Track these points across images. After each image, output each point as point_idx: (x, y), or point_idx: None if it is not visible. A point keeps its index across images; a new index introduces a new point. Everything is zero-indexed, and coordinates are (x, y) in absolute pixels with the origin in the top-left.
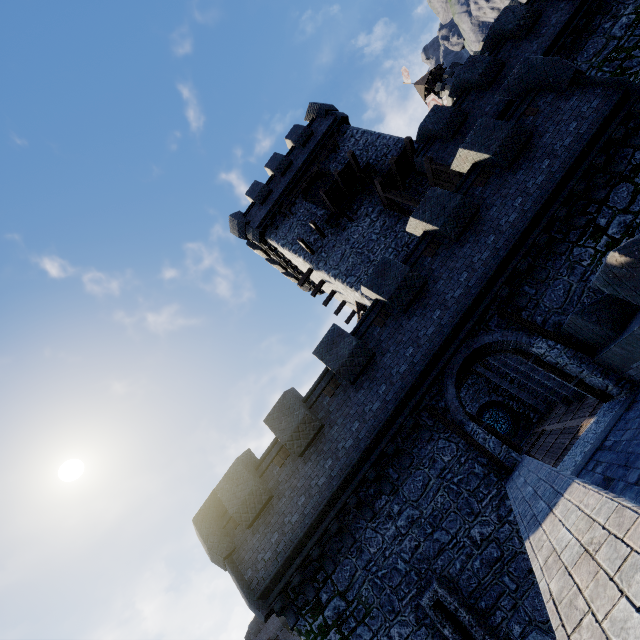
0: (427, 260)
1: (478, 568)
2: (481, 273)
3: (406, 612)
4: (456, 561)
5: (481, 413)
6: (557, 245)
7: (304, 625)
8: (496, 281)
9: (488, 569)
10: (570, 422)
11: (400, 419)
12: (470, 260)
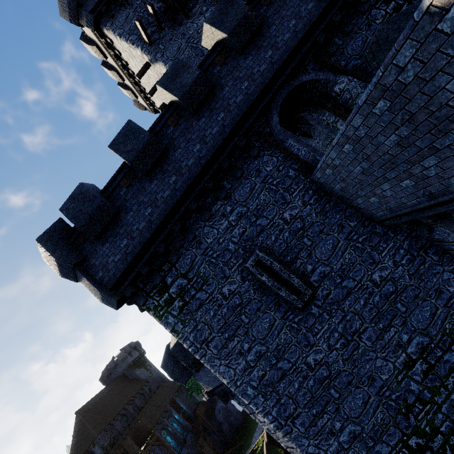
0: (263, 8)
1: (287, 237)
2: (306, 20)
3: (234, 275)
4: (272, 235)
5: None
6: (362, 5)
7: (152, 303)
8: (316, 29)
9: (294, 236)
10: None
11: (235, 139)
12: (298, 9)
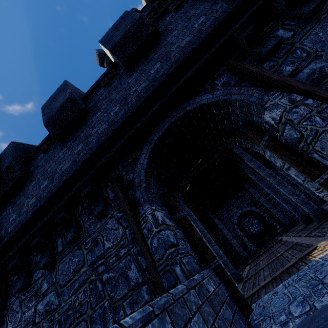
0: (169, 15)
1: None
2: (221, 12)
3: None
4: None
5: (242, 217)
6: None
7: None
8: (238, 20)
9: None
10: (304, 238)
11: (78, 183)
12: (213, 1)
